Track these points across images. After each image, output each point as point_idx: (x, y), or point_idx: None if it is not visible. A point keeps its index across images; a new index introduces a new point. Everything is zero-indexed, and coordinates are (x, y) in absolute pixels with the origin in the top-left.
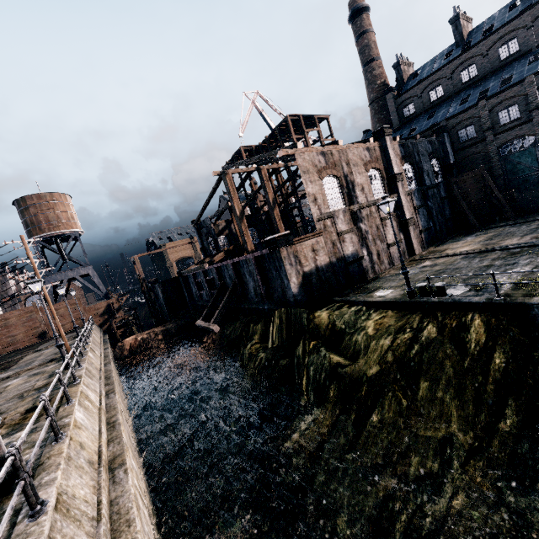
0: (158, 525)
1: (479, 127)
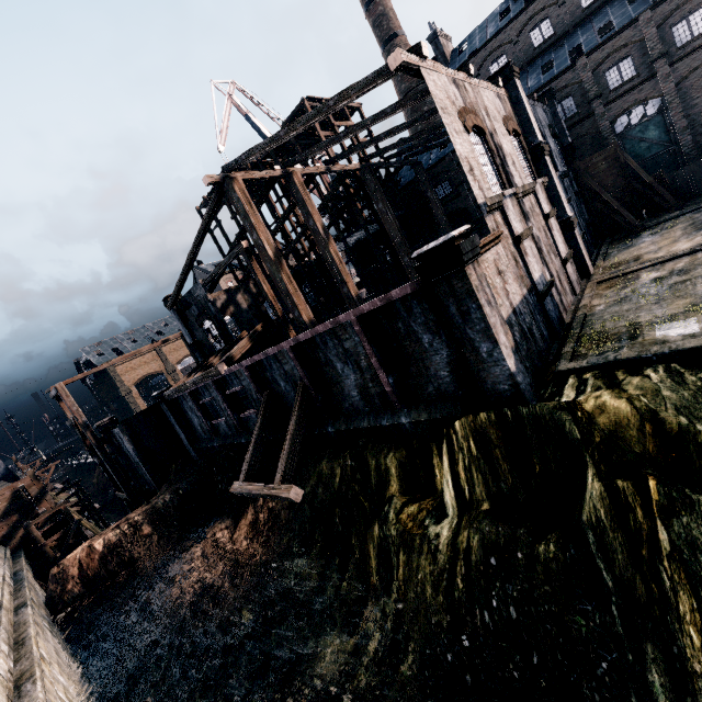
0: None
1: (581, 98)
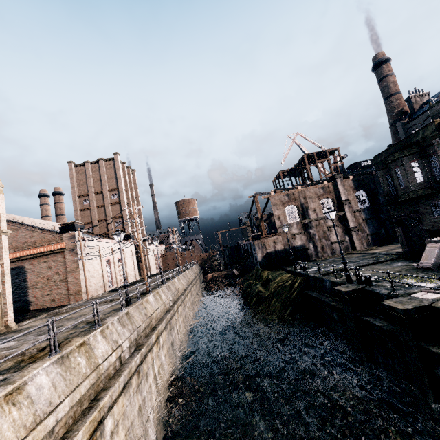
0: (193, 326)
1: None
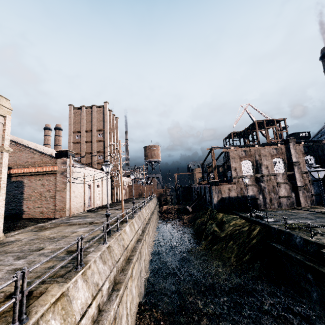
0: (153, 251)
1: None
